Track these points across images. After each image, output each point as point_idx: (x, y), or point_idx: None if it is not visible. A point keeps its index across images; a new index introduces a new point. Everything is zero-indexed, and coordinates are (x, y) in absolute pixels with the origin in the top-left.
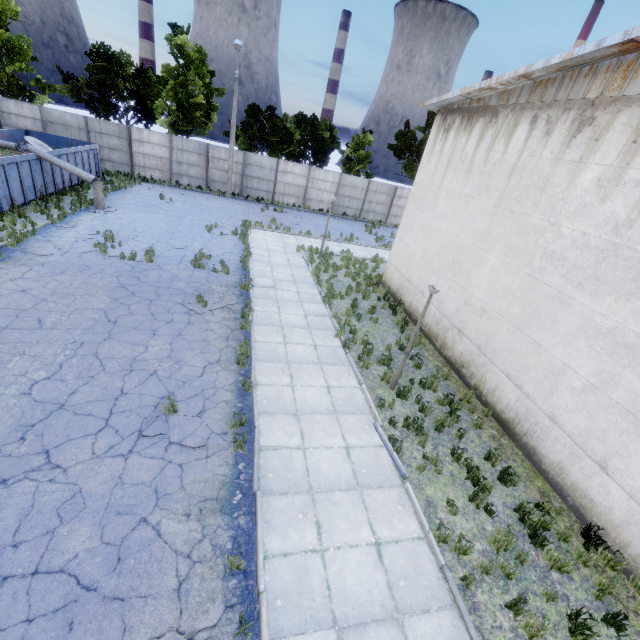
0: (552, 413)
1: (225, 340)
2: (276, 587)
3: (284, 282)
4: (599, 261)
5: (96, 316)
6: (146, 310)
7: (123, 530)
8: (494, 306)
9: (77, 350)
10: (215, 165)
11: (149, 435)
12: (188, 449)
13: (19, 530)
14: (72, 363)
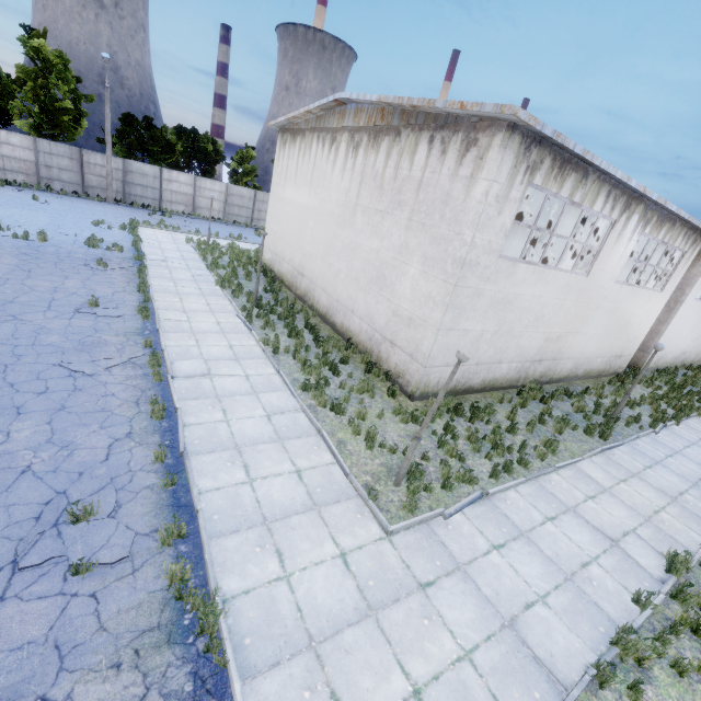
0: (338, 298)
1: (127, 283)
2: (173, 352)
3: (174, 259)
4: (344, 211)
5: (11, 267)
6: (54, 267)
7: (79, 337)
8: (314, 251)
9: (6, 281)
10: (91, 171)
11: (82, 312)
12: (111, 319)
13: (14, 335)
14: (6, 287)
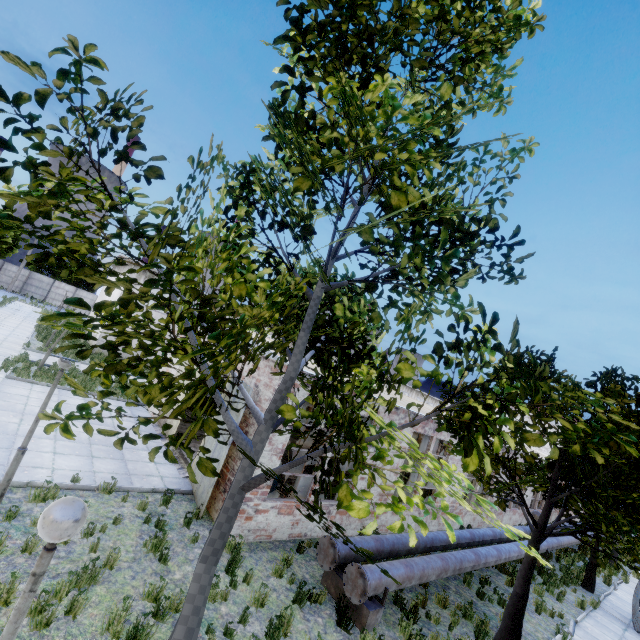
0: None
1: None
2: None
3: (24, 311)
4: None
5: None
6: None
7: None
8: None
9: None
10: (6, 273)
11: None
12: None
13: None
14: None
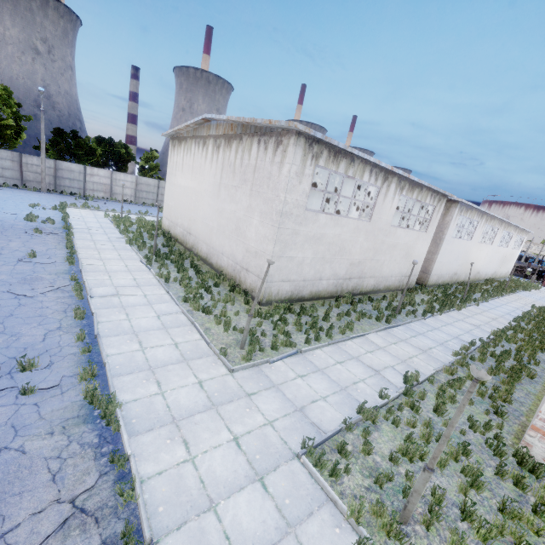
0: (213, 246)
1: (58, 243)
2: (91, 283)
3: (95, 227)
4: (213, 188)
5: None
6: (0, 234)
7: (22, 276)
8: (196, 216)
9: None
10: (29, 169)
11: (24, 261)
12: (45, 265)
13: None
14: None
